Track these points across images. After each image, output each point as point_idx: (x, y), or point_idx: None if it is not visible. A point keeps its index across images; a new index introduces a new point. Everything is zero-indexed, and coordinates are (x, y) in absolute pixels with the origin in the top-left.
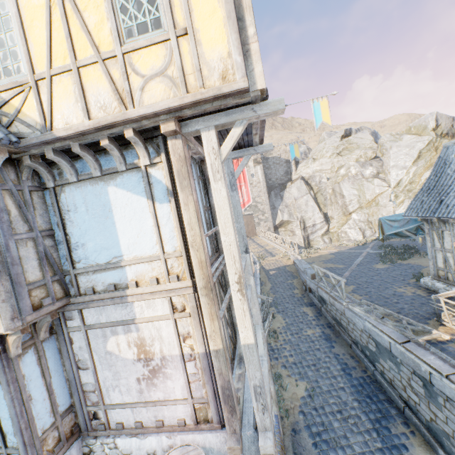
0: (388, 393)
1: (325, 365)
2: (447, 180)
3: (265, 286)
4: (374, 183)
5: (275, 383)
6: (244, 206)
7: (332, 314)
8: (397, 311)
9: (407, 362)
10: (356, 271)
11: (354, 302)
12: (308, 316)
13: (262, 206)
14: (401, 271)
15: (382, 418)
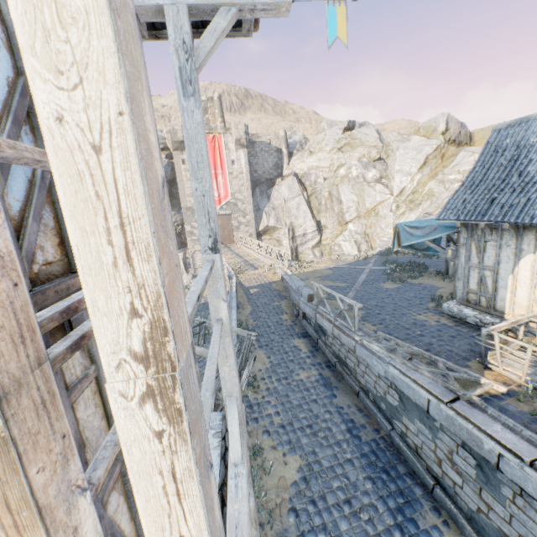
0: (410, 463)
1: (326, 425)
2: (500, 172)
3: (243, 309)
4: (376, 189)
5: (253, 464)
6: (220, 203)
7: (333, 350)
8: (425, 347)
9: (457, 431)
10: (362, 291)
11: (367, 335)
12: (301, 351)
13: (244, 205)
14: (415, 293)
15: (405, 505)
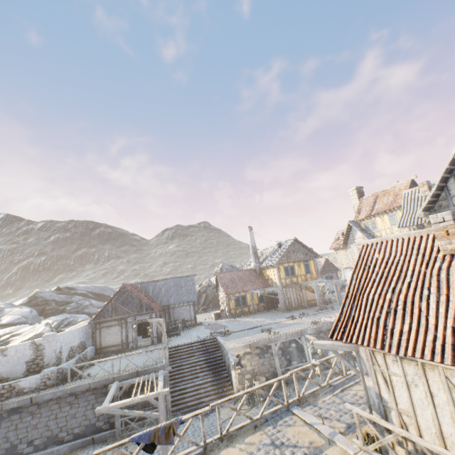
0: None
1: None
2: None
3: None
4: None
5: None
6: None
7: None
8: None
9: None
10: None
11: None
12: None
13: None
14: None
15: None
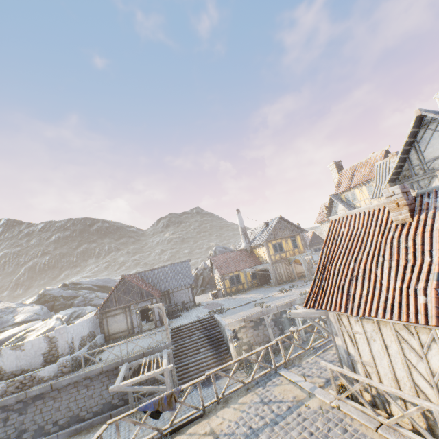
0: None
1: None
2: None
3: None
4: None
5: None
6: None
7: None
8: None
9: None
10: None
11: None
12: None
13: None
14: None
15: None
